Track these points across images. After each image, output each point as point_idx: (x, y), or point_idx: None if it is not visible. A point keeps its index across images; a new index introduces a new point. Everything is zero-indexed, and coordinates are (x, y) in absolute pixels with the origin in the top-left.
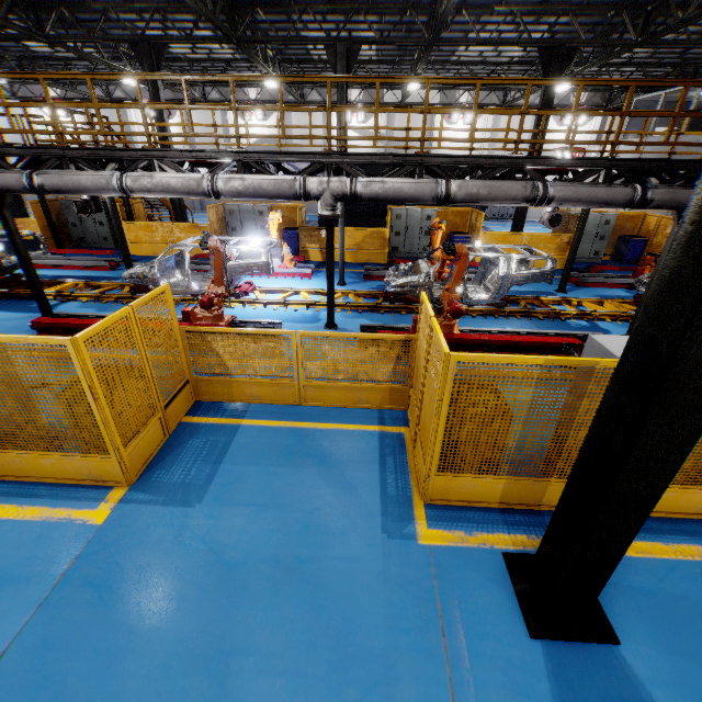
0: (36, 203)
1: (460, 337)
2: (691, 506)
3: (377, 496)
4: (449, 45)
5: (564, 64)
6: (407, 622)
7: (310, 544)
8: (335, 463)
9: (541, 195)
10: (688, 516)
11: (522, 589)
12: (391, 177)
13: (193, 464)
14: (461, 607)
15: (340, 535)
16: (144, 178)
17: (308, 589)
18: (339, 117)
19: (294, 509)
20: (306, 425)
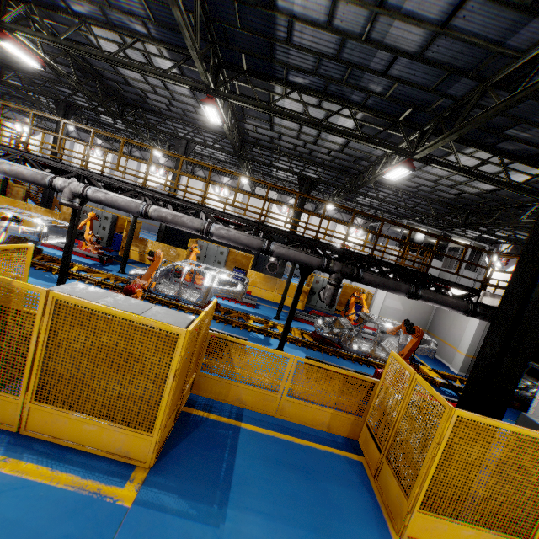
0: None
1: None
2: (113, 444)
3: None
4: (247, 159)
5: (311, 188)
6: None
7: None
8: None
9: (206, 229)
10: (110, 455)
11: None
12: (121, 194)
13: None
14: None
15: None
16: None
17: None
18: (174, 176)
19: None
20: None
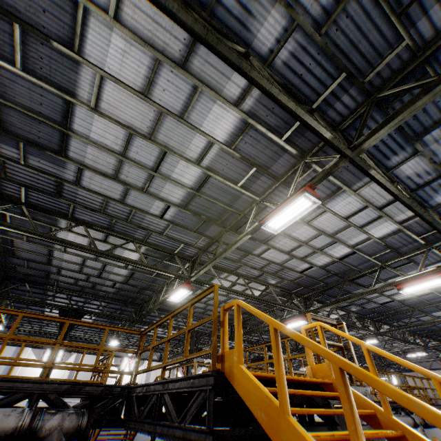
0: None
1: None
2: None
3: None
4: (302, 351)
5: None
6: None
7: None
8: None
9: None
10: None
11: None
12: None
13: None
14: None
15: None
16: None
17: None
18: None
19: None
20: None
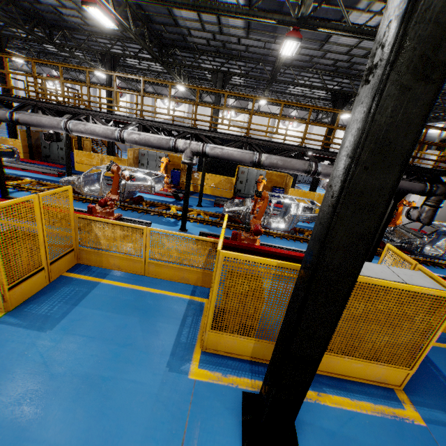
0: (24, 131)
1: (257, 247)
2: (374, 375)
3: (172, 341)
4: (281, 83)
5: (344, 103)
6: (160, 432)
7: (114, 368)
8: (152, 316)
9: (313, 170)
10: (372, 382)
11: (246, 418)
12: (228, 146)
13: (57, 303)
14: (201, 426)
15: (137, 365)
16: (80, 124)
17: (100, 400)
18: (214, 111)
19: (113, 343)
20: (143, 288)
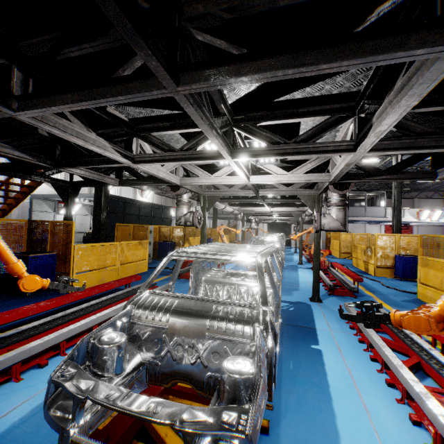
0: None
1: None
2: None
3: None
4: None
5: None
6: None
7: None
8: None
9: None
10: None
11: None
12: None
13: None
14: None
15: None
16: None
17: None
18: None
19: None
20: None
